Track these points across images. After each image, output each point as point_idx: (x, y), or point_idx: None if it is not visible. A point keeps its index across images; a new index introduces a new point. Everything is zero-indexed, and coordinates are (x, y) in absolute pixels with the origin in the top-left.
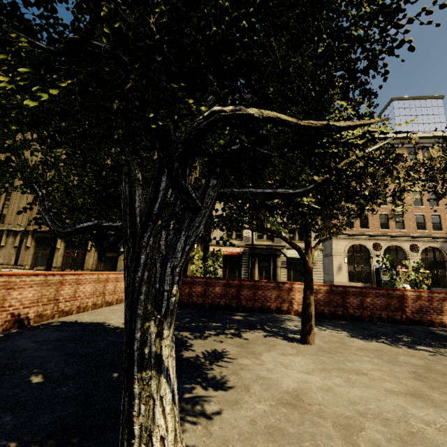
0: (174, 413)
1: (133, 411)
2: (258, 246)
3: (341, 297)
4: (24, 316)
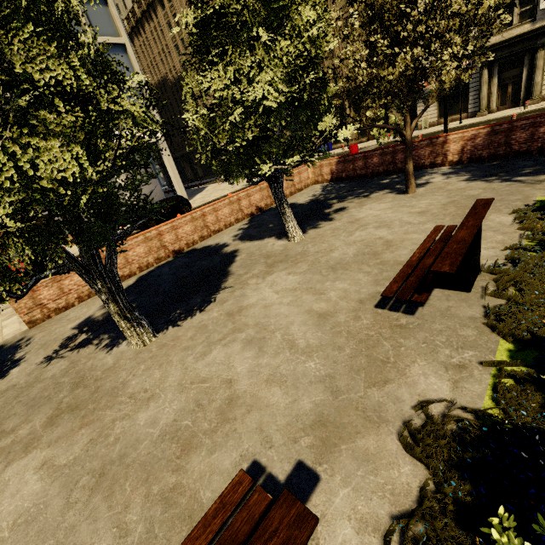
0: (293, 223)
1: (284, 223)
2: (495, 46)
3: (505, 135)
4: (260, 206)
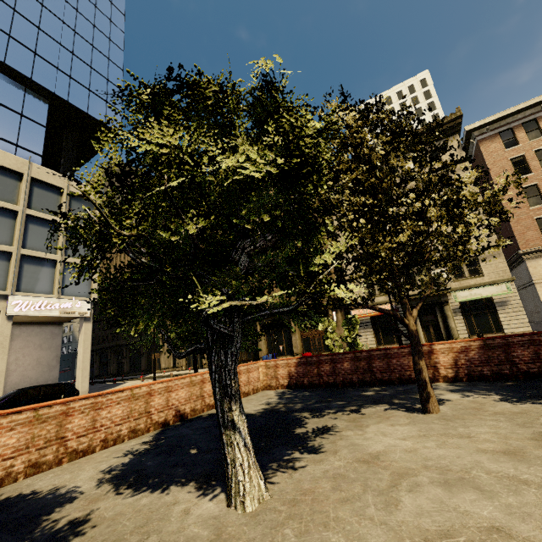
0: (247, 452)
1: (225, 451)
2: (411, 297)
3: (503, 351)
4: (183, 411)
